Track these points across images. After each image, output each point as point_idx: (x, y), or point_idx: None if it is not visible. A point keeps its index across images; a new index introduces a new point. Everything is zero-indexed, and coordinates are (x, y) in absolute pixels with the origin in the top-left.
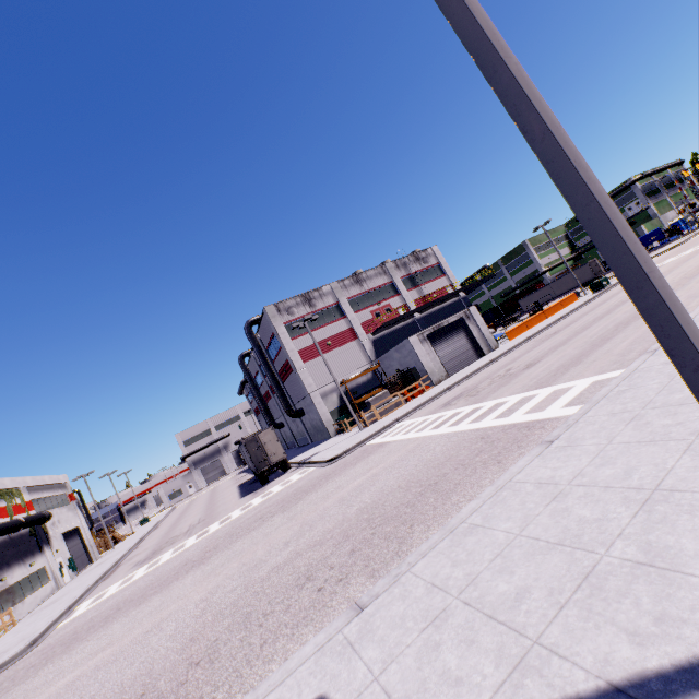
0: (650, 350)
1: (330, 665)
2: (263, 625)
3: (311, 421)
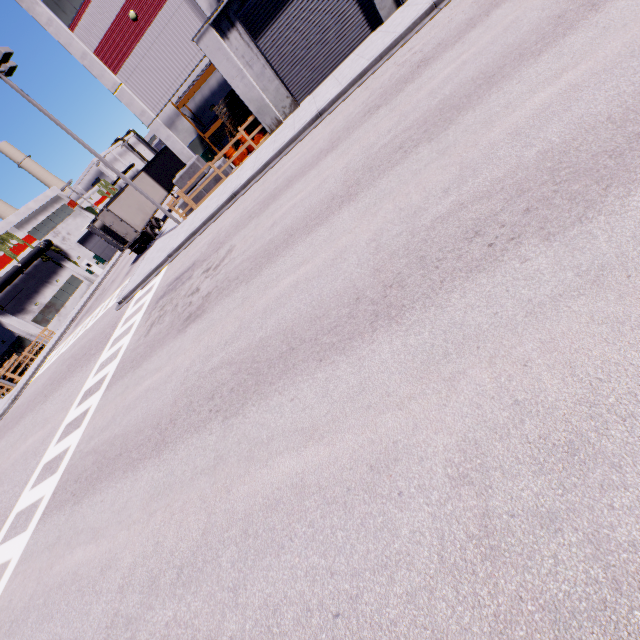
0: None
1: None
2: None
3: None
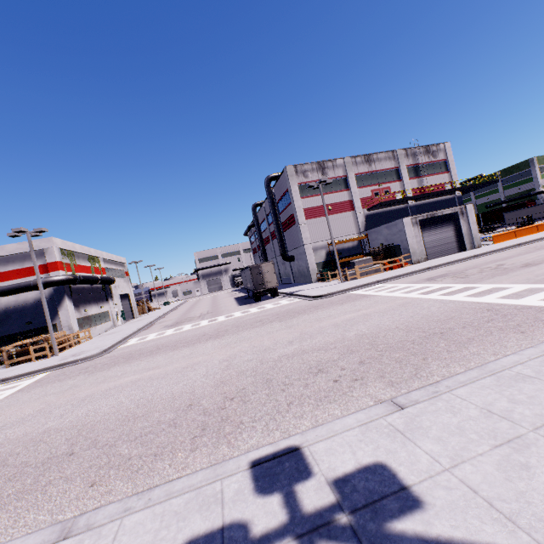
0: None
1: (381, 441)
2: (285, 391)
3: (299, 266)
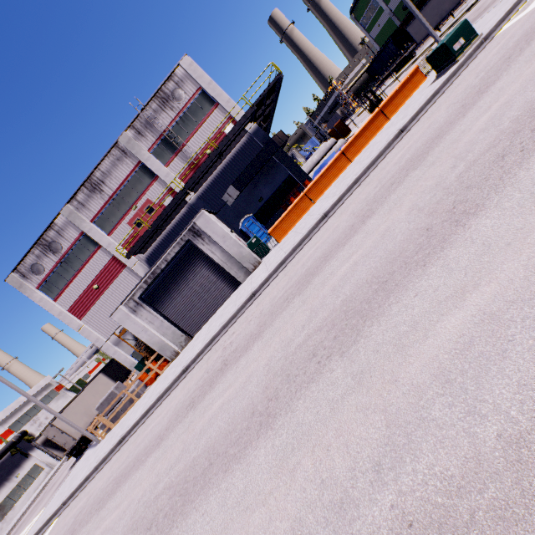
0: None
1: None
2: None
3: None
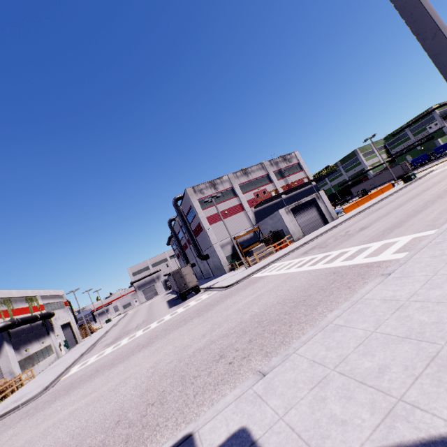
0: None
1: (246, 408)
2: (194, 383)
3: (213, 262)
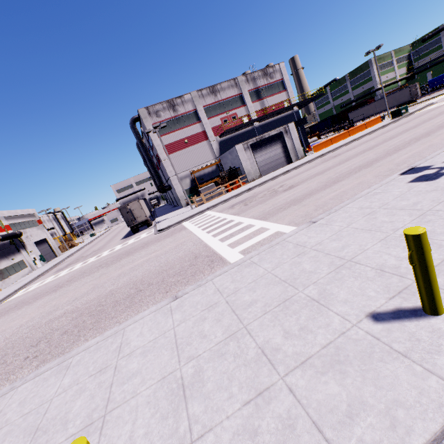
0: (314, 219)
1: None
2: None
3: (175, 194)
